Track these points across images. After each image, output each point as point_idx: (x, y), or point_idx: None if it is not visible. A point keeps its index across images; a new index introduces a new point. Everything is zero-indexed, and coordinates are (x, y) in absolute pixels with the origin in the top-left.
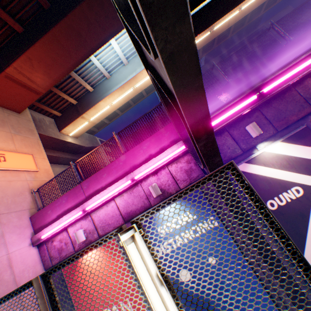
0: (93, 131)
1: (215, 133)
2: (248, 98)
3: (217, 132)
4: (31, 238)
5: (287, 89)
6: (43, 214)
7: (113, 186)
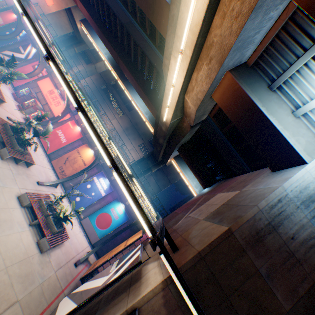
0: None
1: None
2: None
3: None
4: None
5: None
6: None
7: None
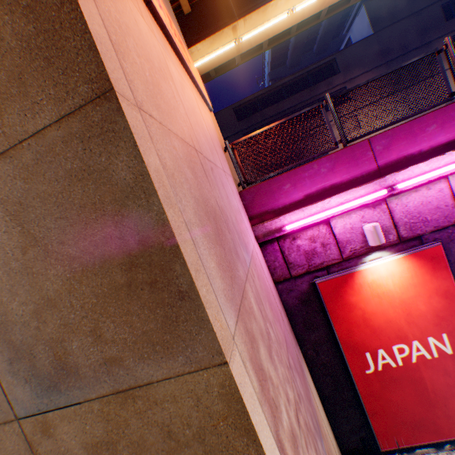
0: (205, 75)
1: None
2: None
3: None
4: (253, 229)
5: None
6: (272, 189)
7: None
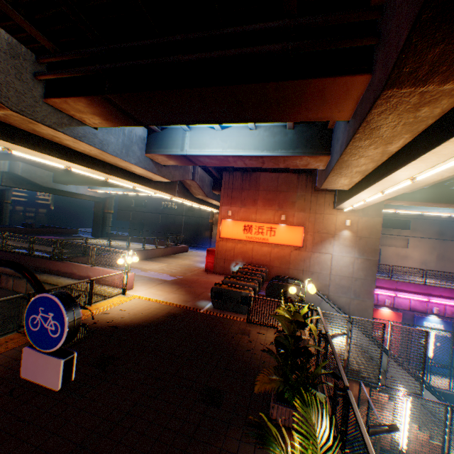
0: None
1: None
2: None
3: None
4: None
5: None
6: None
7: (415, 295)
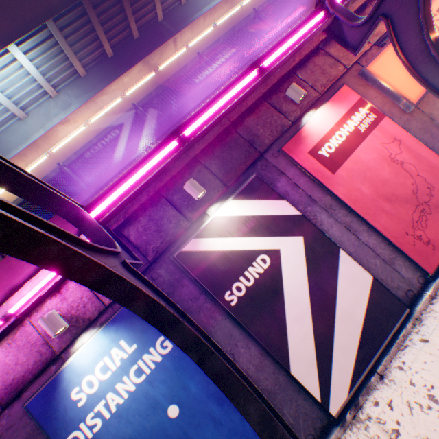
0: None
1: (148, 204)
2: (168, 145)
3: (152, 201)
4: None
5: (228, 132)
6: None
7: None
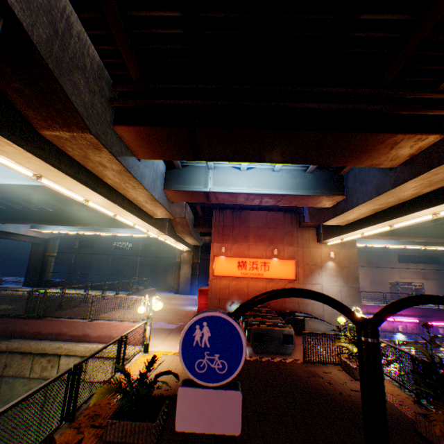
0: None
1: None
2: None
3: None
4: None
5: None
6: None
7: None
